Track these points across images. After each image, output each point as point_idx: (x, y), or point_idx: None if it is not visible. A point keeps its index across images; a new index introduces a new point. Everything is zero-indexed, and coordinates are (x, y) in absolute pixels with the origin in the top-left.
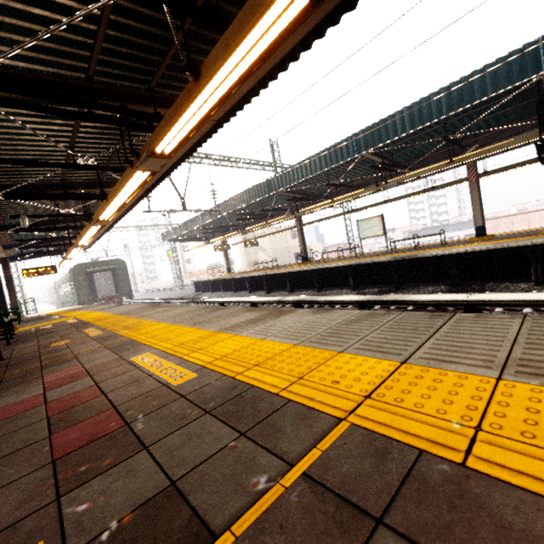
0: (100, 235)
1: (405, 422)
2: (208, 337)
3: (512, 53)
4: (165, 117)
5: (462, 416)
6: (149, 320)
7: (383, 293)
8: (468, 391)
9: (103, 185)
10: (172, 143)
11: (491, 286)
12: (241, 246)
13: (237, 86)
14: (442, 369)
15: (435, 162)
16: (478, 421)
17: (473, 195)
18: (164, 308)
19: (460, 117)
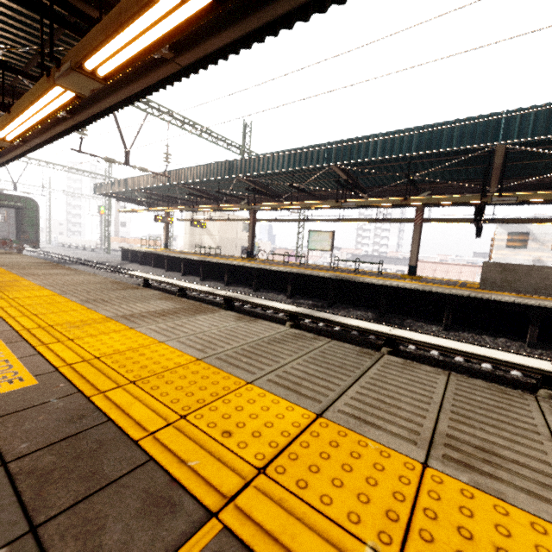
0: (7, 161)
1: (301, 535)
2: (94, 323)
3: (481, 117)
4: (103, 21)
5: (380, 531)
6: (31, 282)
7: (316, 308)
8: (390, 481)
9: (15, 95)
10: (110, 63)
11: (410, 322)
12: (188, 223)
13: (207, 13)
14: (363, 435)
15: (392, 196)
16: (400, 546)
17: (415, 236)
18: (63, 271)
19: (423, 161)
